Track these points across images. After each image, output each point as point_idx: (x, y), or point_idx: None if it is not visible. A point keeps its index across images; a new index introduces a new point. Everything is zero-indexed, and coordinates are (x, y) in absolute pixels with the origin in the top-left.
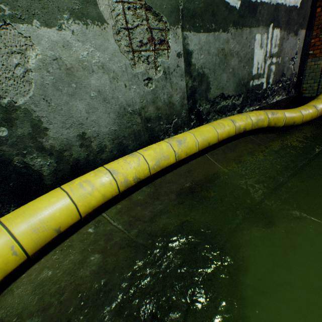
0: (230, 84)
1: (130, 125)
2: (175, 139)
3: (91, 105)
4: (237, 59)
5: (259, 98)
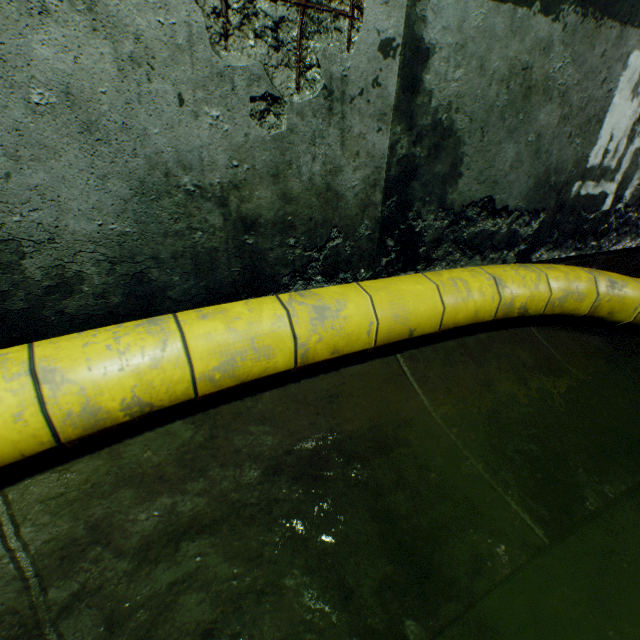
0: (518, 177)
1: (181, 227)
2: (312, 298)
3: (31, 133)
4: (558, 110)
5: (584, 233)
